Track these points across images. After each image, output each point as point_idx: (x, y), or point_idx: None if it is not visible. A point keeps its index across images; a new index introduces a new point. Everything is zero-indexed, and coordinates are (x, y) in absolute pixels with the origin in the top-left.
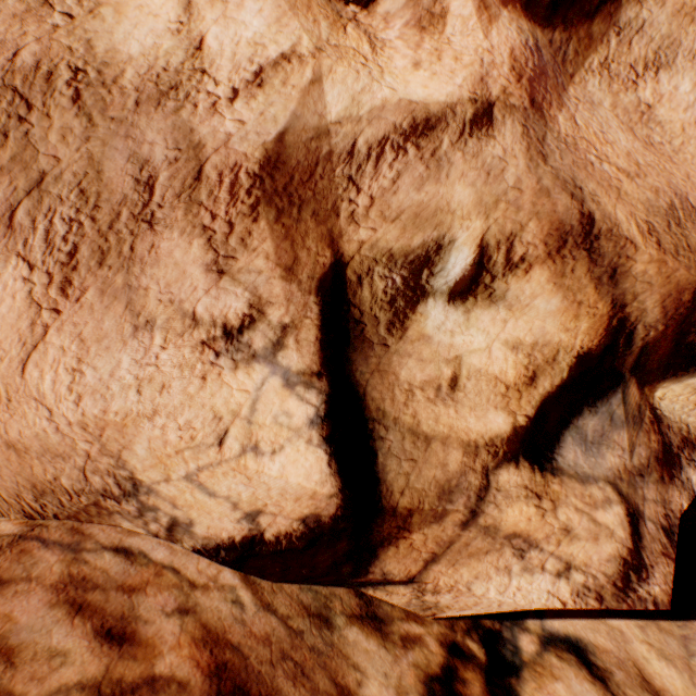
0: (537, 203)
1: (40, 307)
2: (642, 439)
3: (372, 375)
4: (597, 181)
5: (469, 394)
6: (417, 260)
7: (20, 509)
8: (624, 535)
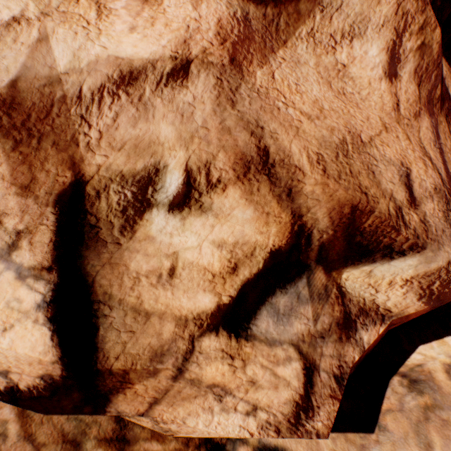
0: (222, 139)
1: None
2: (327, 310)
3: (103, 267)
4: (280, 121)
5: (184, 280)
6: (142, 179)
7: None
8: (298, 385)
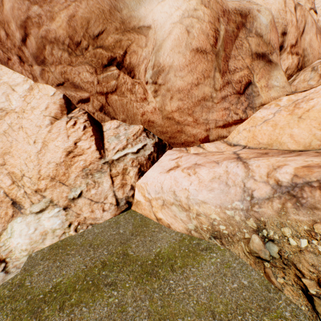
0: None
1: (320, 38)
2: None
3: None
4: None
5: None
6: None
7: None
8: None
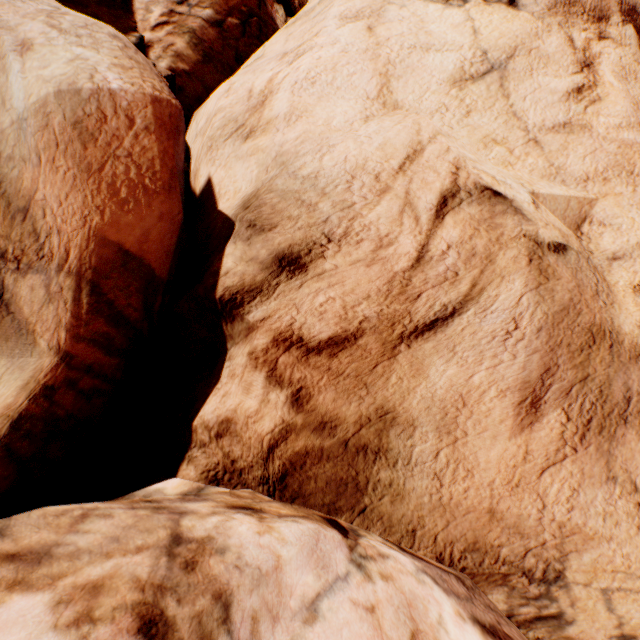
0: None
1: (565, 442)
2: None
3: None
4: None
5: None
6: None
7: (438, 550)
8: None
